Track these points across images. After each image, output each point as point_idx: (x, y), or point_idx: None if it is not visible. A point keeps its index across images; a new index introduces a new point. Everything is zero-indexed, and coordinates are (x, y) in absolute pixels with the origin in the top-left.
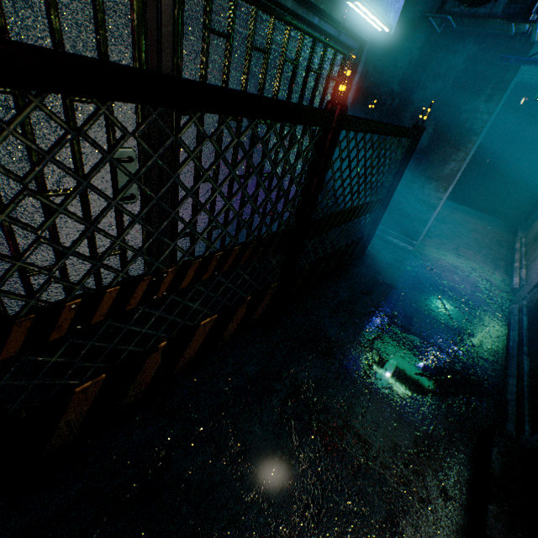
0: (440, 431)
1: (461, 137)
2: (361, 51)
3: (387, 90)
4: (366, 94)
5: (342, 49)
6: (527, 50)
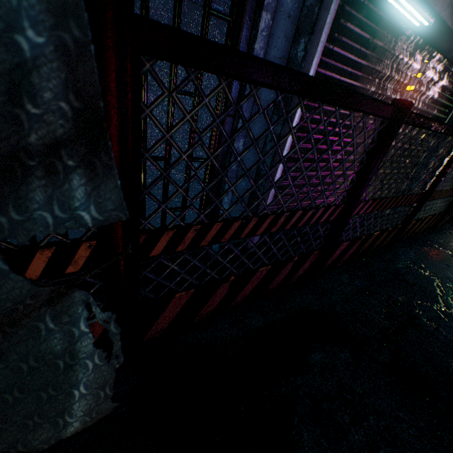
0: None
1: None
2: None
3: None
4: None
5: None
6: None
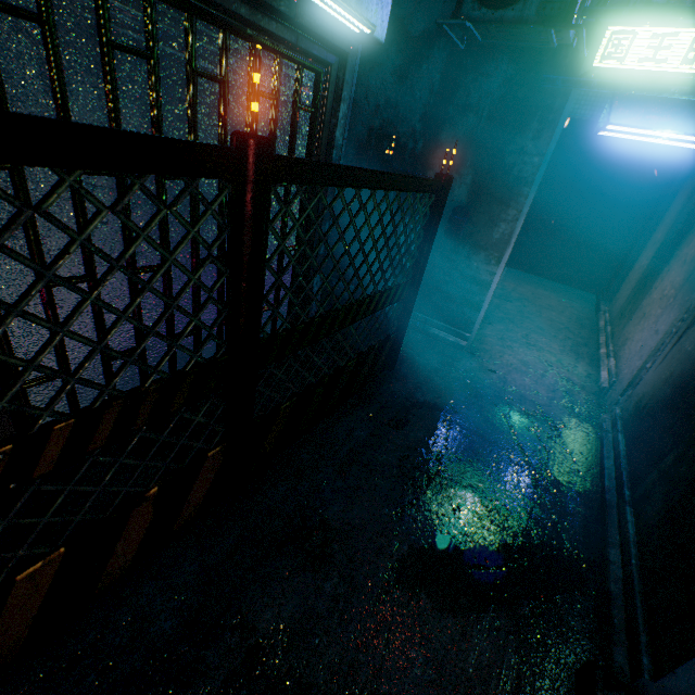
0: (509, 689)
1: (509, 189)
2: (344, 68)
3: (407, 129)
4: (381, 136)
5: (310, 62)
6: (577, 69)
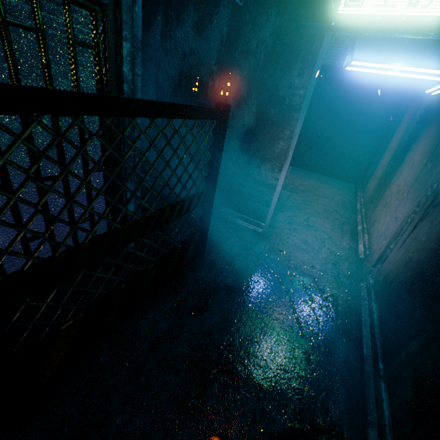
0: None
1: (284, 114)
2: (119, 8)
3: (207, 71)
4: (189, 77)
5: None
6: (327, 19)
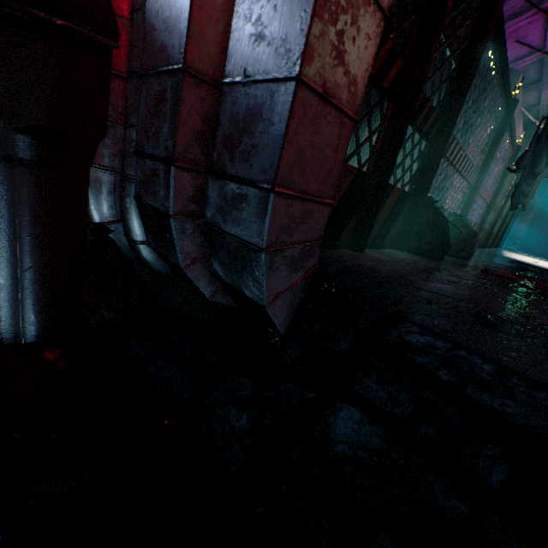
0: None
1: (530, 207)
2: None
3: None
4: None
5: None
6: None
